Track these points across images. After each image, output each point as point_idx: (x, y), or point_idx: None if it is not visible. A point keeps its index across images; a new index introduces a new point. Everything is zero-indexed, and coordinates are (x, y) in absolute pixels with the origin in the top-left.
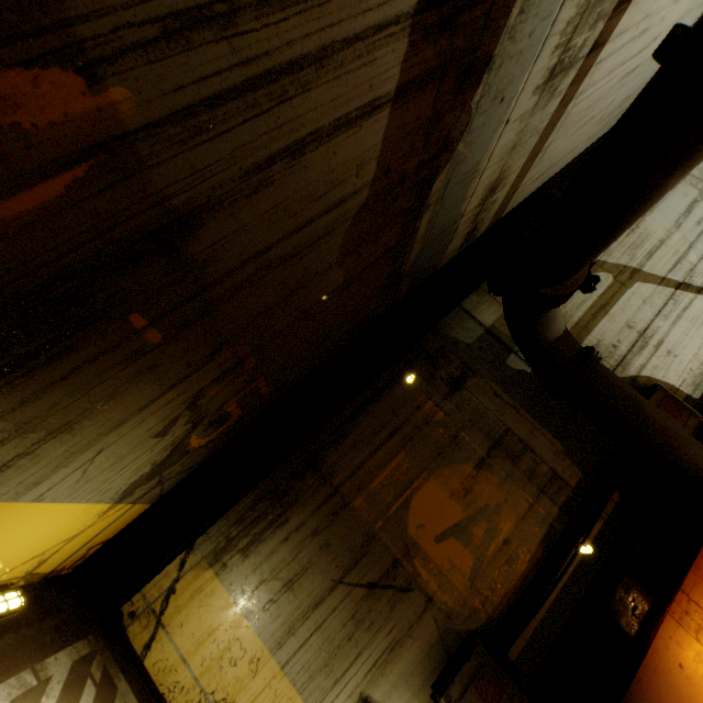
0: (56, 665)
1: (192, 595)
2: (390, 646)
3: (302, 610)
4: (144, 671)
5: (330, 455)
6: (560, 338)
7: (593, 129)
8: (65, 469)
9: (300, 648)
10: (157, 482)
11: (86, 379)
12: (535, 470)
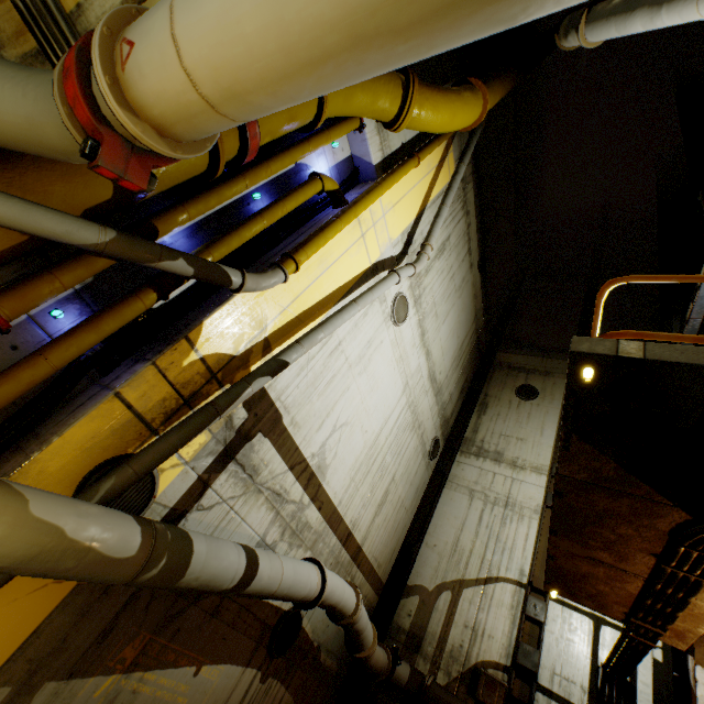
0: None
1: None
2: None
3: None
4: None
5: None
6: (408, 681)
7: (408, 512)
8: None
9: None
10: None
11: None
12: None
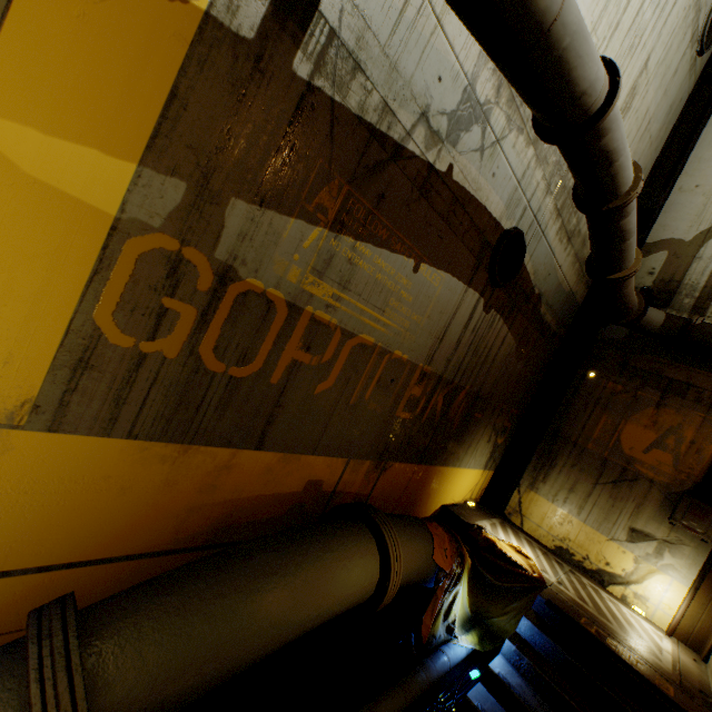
0: (494, 521)
1: (529, 502)
2: (636, 506)
3: (582, 499)
4: (524, 531)
5: (563, 428)
6: (663, 325)
7: (651, 148)
8: (471, 457)
9: (589, 514)
10: (493, 460)
11: (471, 432)
12: (700, 397)
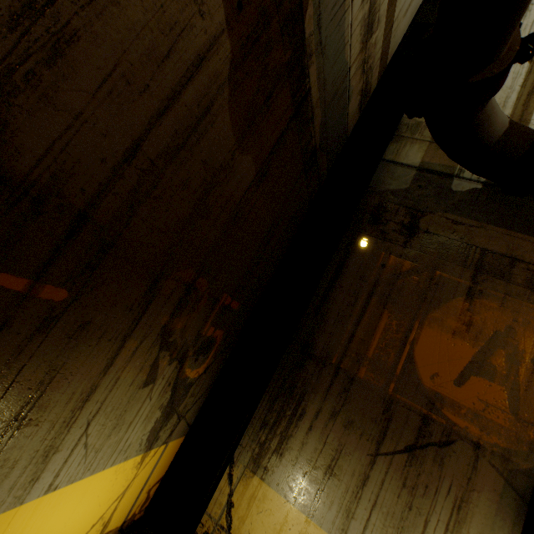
0: None
1: (249, 504)
2: (455, 505)
3: (351, 491)
4: None
5: (318, 339)
6: (509, 131)
7: None
8: (59, 454)
9: (364, 530)
10: (177, 419)
11: None
12: (533, 278)
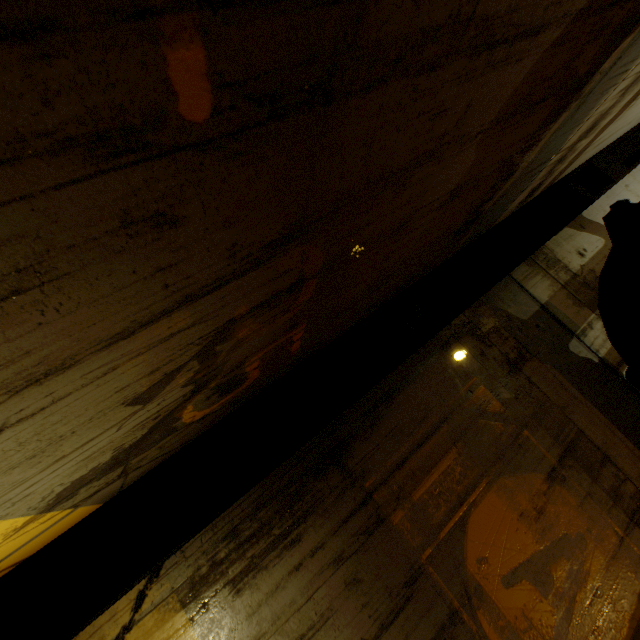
0: None
1: None
2: None
3: None
4: None
5: (359, 446)
6: None
7: None
8: None
9: None
10: (118, 474)
11: None
12: (620, 489)
